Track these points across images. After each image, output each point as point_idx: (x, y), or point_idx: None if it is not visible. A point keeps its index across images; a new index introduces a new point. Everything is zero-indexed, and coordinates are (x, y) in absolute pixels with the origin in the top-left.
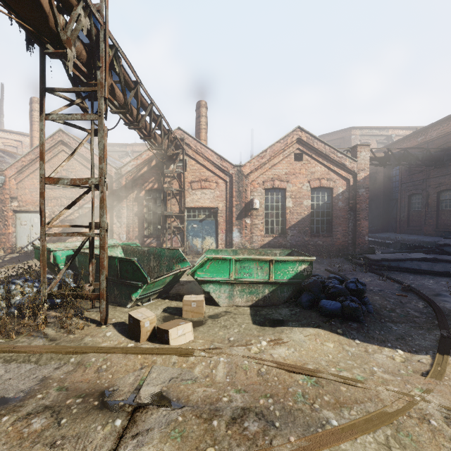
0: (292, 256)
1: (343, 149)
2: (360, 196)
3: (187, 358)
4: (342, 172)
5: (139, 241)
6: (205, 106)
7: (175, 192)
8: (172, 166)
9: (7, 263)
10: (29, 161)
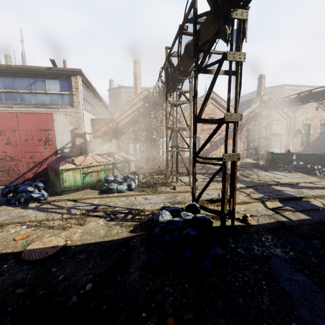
0: None
1: (278, 97)
2: None
3: None
4: None
5: (247, 151)
6: (264, 78)
7: (265, 126)
8: (264, 112)
9: None
10: None
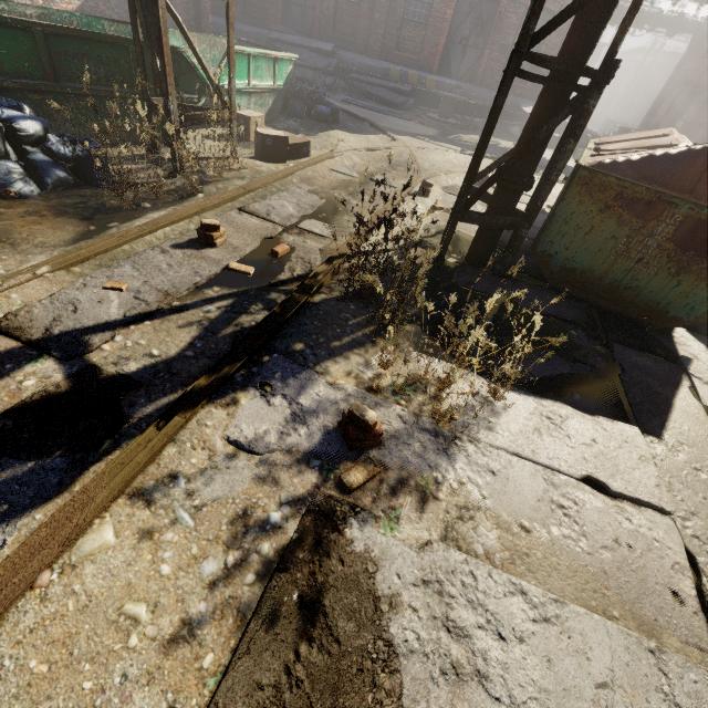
0: (287, 53)
1: None
2: None
3: (335, 159)
4: None
5: None
6: None
7: None
8: None
9: None
10: None
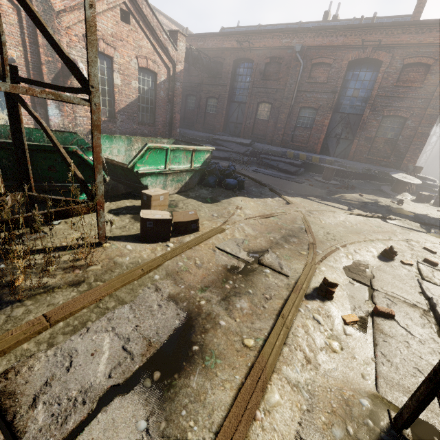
0: (204, 146)
1: None
2: (177, 90)
3: (224, 232)
4: (165, 57)
5: None
6: None
7: None
8: None
9: None
10: None
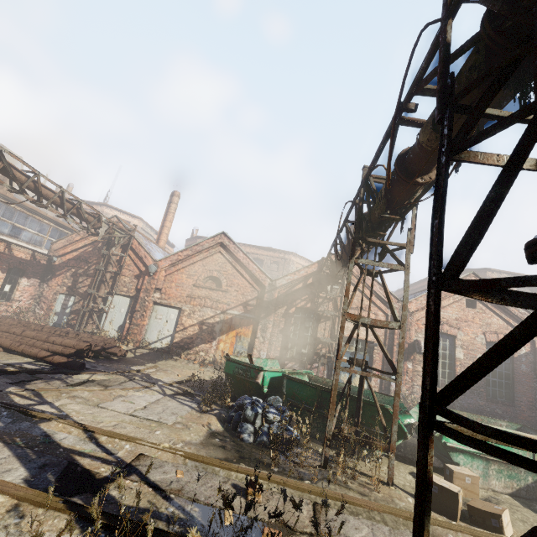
0: None
1: None
2: None
3: None
4: None
5: (279, 363)
6: None
7: (328, 316)
8: (328, 287)
9: (142, 359)
10: (185, 256)
